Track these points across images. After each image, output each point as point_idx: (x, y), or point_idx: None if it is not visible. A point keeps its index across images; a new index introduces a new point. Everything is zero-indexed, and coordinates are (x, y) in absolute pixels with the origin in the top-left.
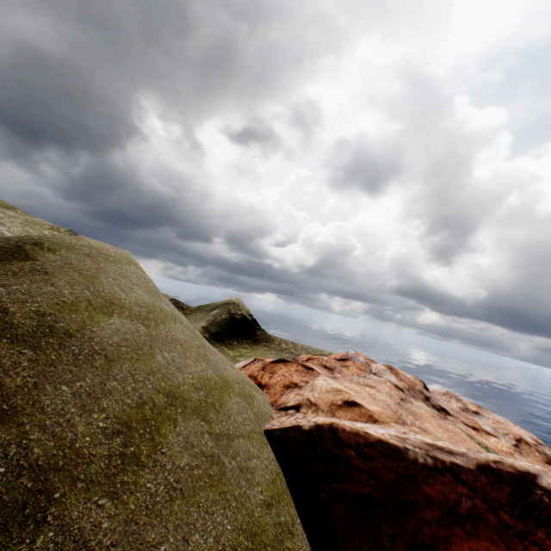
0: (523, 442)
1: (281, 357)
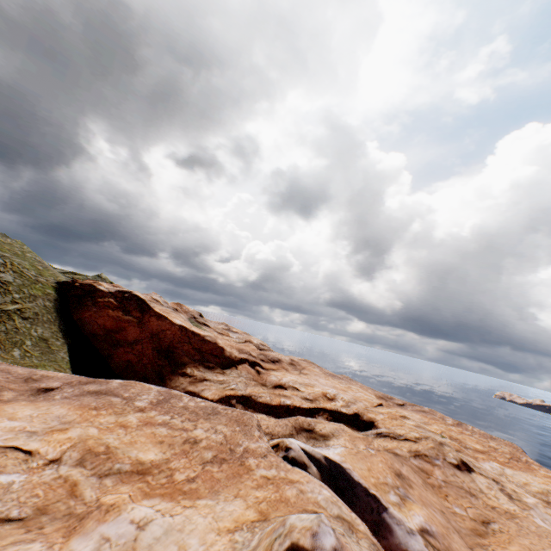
0: (249, 342)
1: None
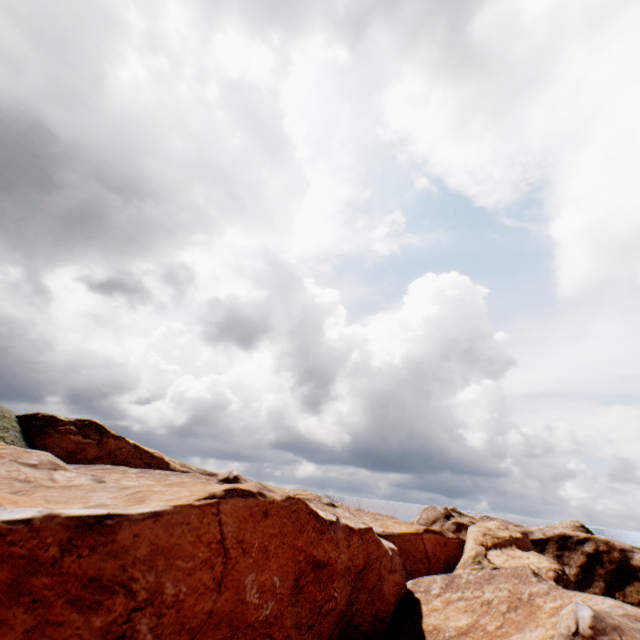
0: None
1: None
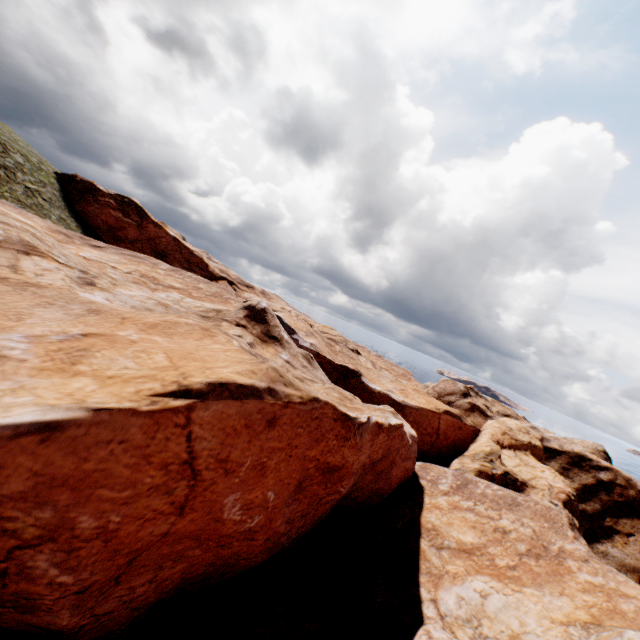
0: None
1: None
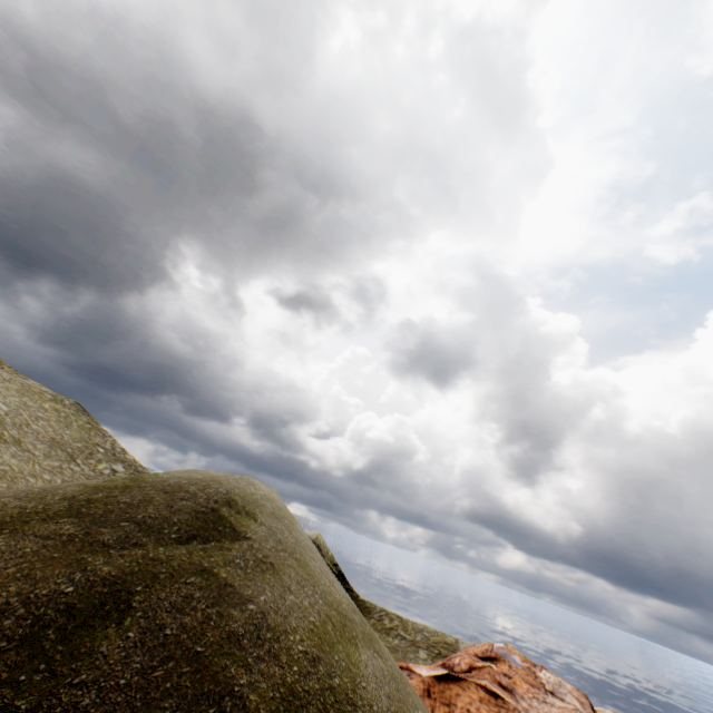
0: None
1: (389, 646)
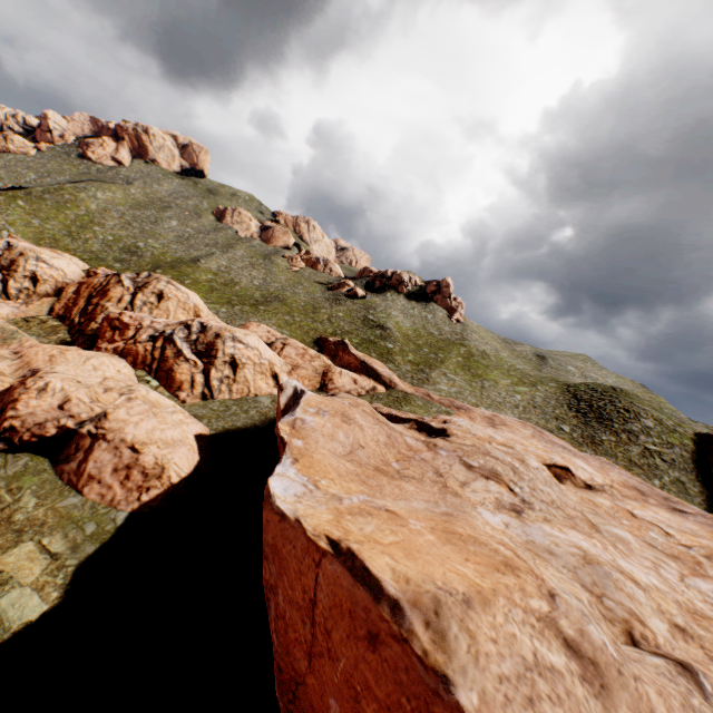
0: None
1: None
